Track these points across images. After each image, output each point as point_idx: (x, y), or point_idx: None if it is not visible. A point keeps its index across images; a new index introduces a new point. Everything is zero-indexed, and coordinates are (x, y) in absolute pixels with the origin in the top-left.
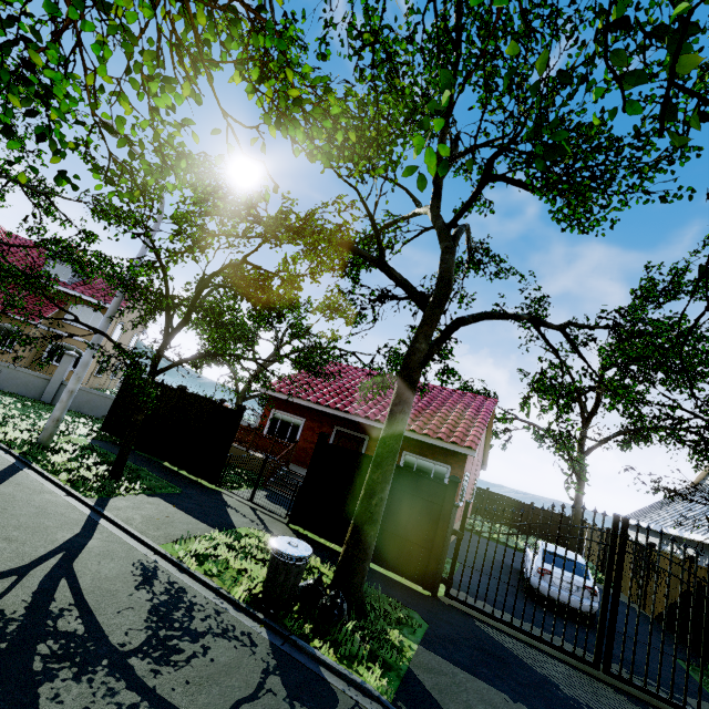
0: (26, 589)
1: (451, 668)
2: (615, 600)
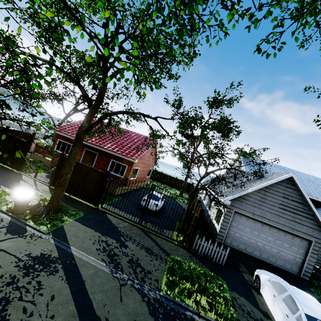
0: None
1: (80, 225)
2: (147, 207)
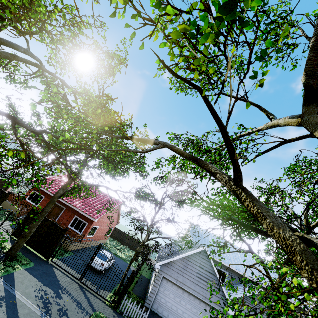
0: None
1: (28, 274)
2: (90, 264)
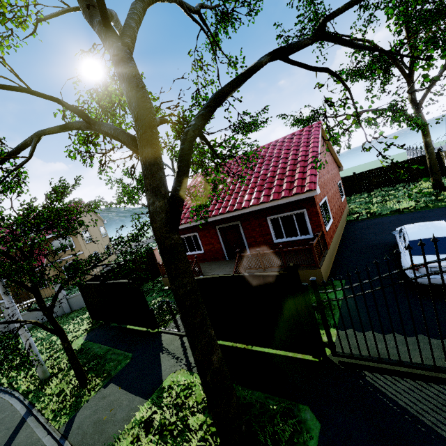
0: None
1: None
2: None
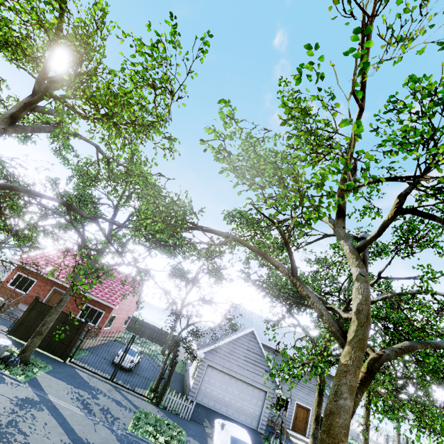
0: None
1: (52, 377)
2: (123, 360)
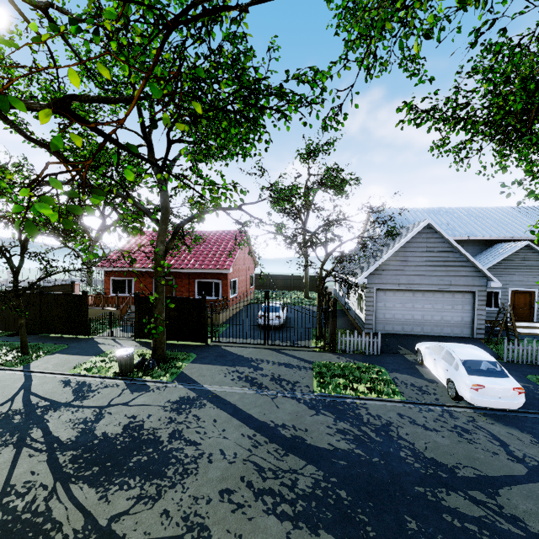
0: (18, 403)
1: (200, 365)
2: (268, 321)
